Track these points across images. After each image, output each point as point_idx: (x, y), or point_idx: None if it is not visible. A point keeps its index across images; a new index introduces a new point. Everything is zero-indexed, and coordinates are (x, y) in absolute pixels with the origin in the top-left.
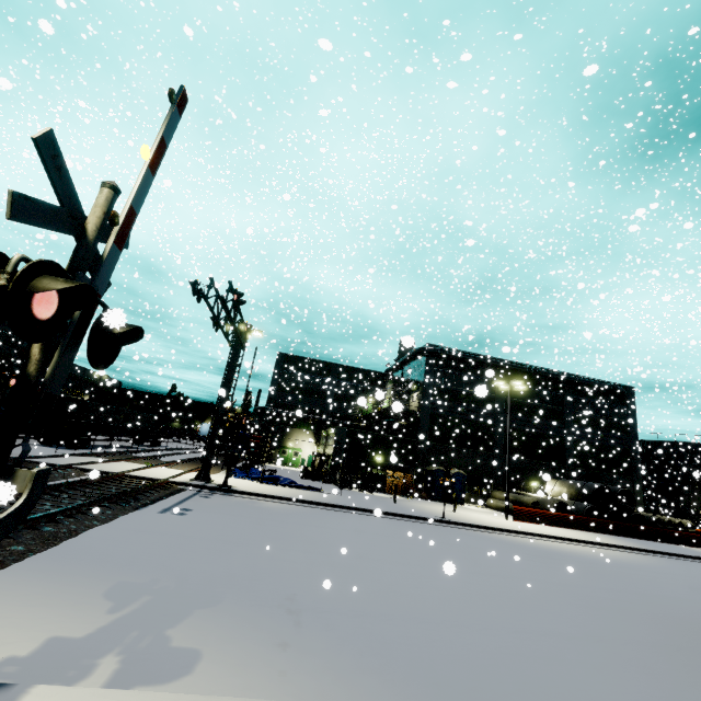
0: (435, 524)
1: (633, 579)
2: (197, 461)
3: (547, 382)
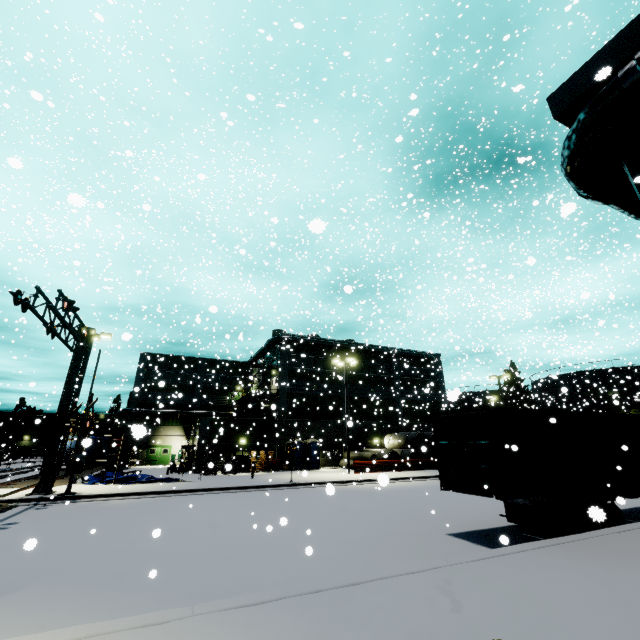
0: (283, 488)
1: (419, 497)
2: None
3: (379, 357)
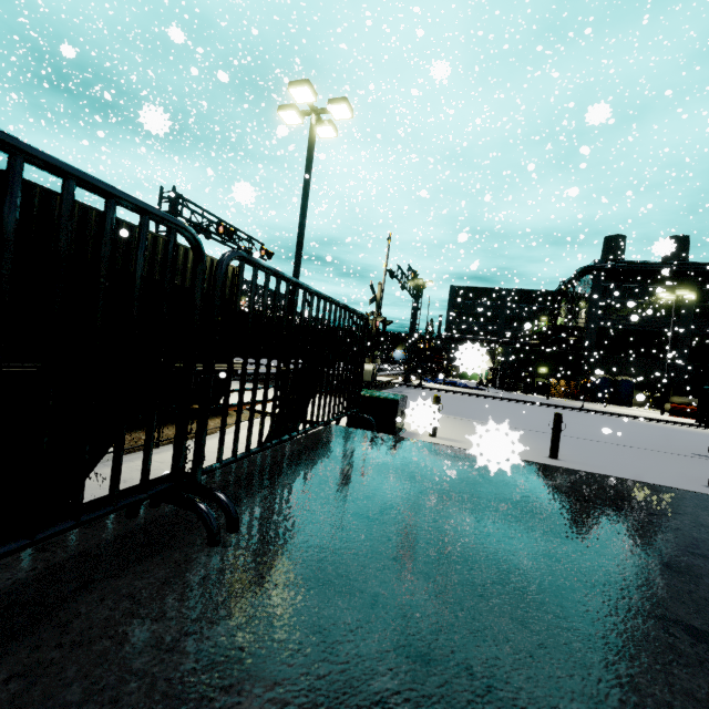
0: (572, 410)
1: None
2: (400, 375)
3: None
